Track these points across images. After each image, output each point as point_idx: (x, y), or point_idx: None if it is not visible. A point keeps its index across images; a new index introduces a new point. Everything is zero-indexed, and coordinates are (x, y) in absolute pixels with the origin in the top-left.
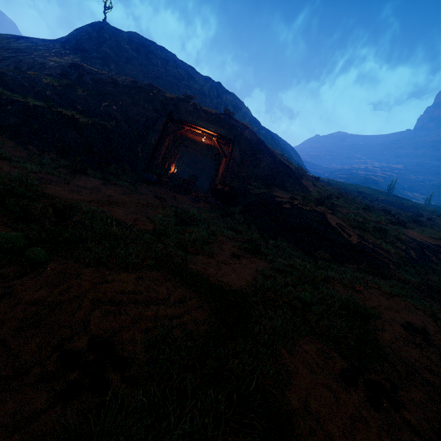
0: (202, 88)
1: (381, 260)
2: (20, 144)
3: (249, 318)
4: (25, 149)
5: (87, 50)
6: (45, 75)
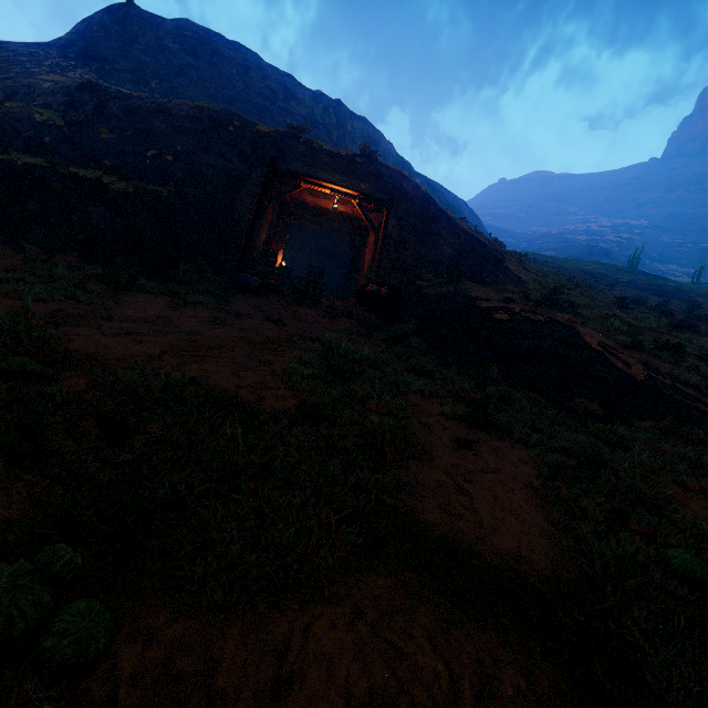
0: (312, 112)
1: (695, 409)
2: (7, 242)
3: (651, 700)
4: (19, 252)
5: (105, 58)
6: (38, 107)
